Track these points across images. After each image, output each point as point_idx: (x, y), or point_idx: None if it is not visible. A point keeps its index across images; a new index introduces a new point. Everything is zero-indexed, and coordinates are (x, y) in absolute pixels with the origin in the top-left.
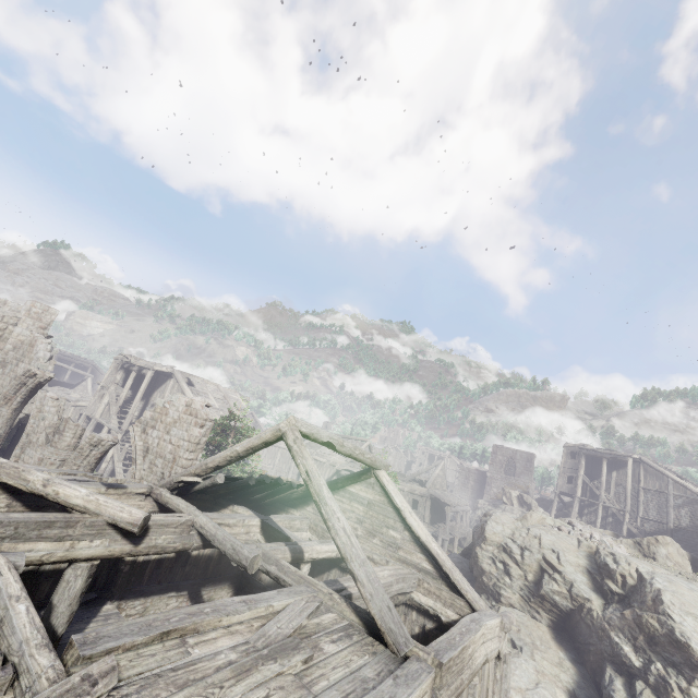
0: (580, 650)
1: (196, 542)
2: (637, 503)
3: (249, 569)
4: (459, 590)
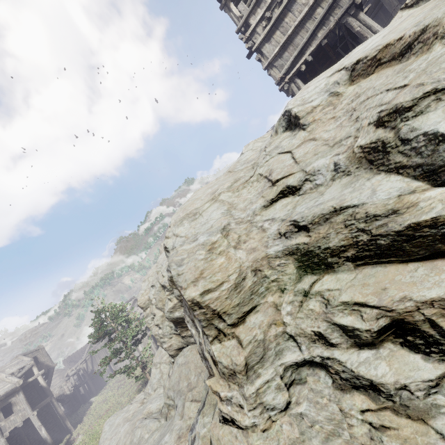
0: None
1: None
2: None
3: None
4: None
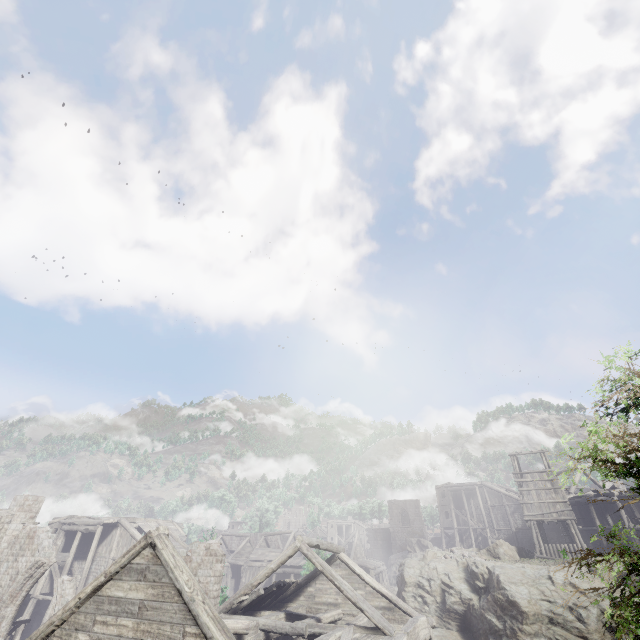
0: (477, 637)
1: (262, 637)
2: (491, 519)
3: (305, 635)
4: (403, 610)
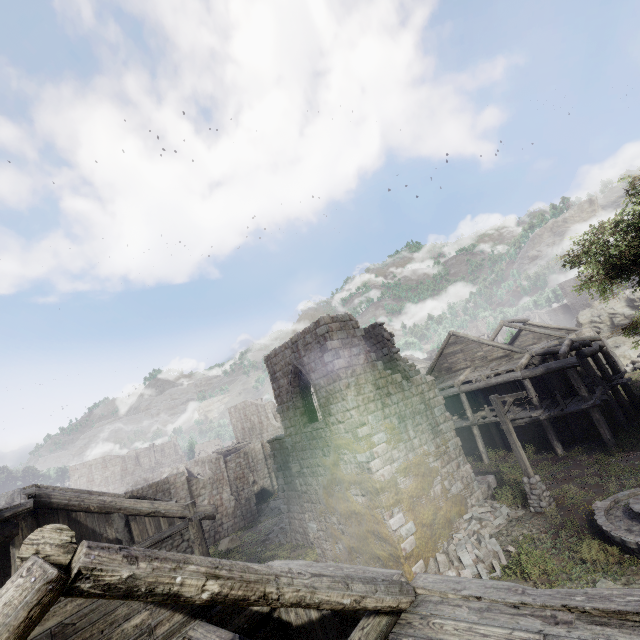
0: None
1: None
2: None
3: None
4: (575, 331)
